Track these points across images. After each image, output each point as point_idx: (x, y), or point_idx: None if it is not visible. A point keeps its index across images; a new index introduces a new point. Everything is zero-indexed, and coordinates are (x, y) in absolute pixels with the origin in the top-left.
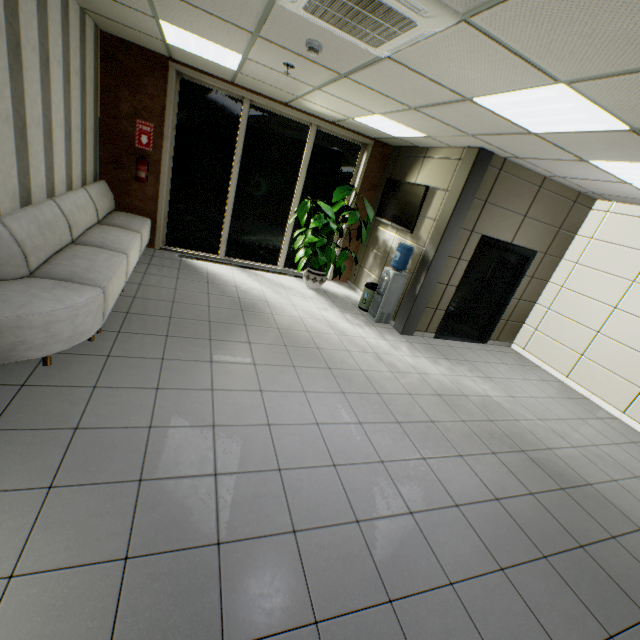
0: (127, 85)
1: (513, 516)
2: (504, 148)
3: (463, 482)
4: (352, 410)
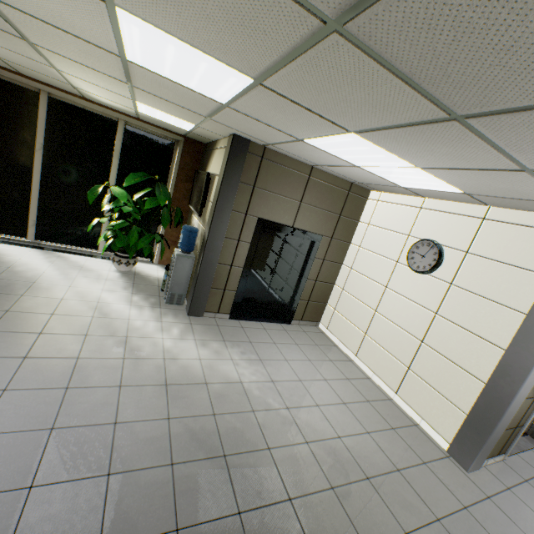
0: None
1: None
2: (246, 132)
3: (63, 524)
4: None
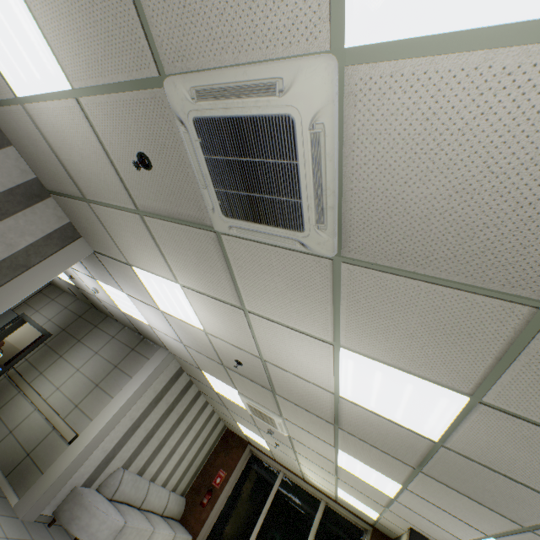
0: (225, 450)
1: None
2: (419, 526)
3: None
4: None
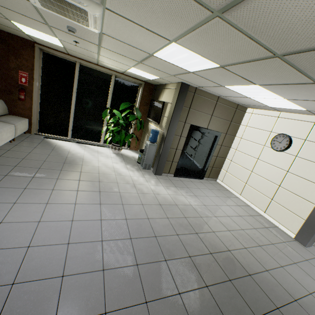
0: (13, 54)
1: (171, 270)
2: (190, 82)
3: (149, 251)
4: (100, 213)
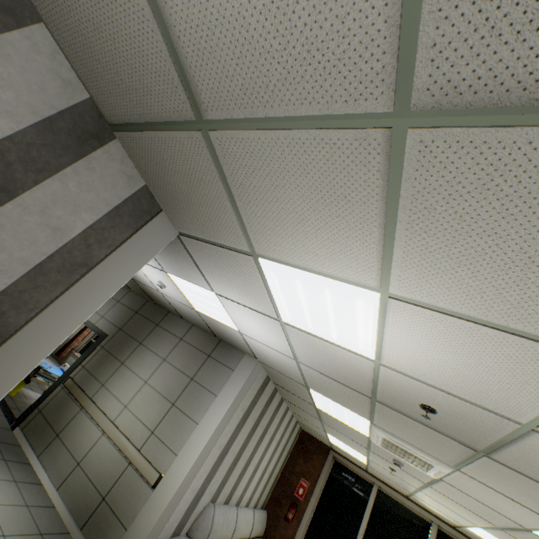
0: (304, 456)
1: None
2: None
3: None
4: None
